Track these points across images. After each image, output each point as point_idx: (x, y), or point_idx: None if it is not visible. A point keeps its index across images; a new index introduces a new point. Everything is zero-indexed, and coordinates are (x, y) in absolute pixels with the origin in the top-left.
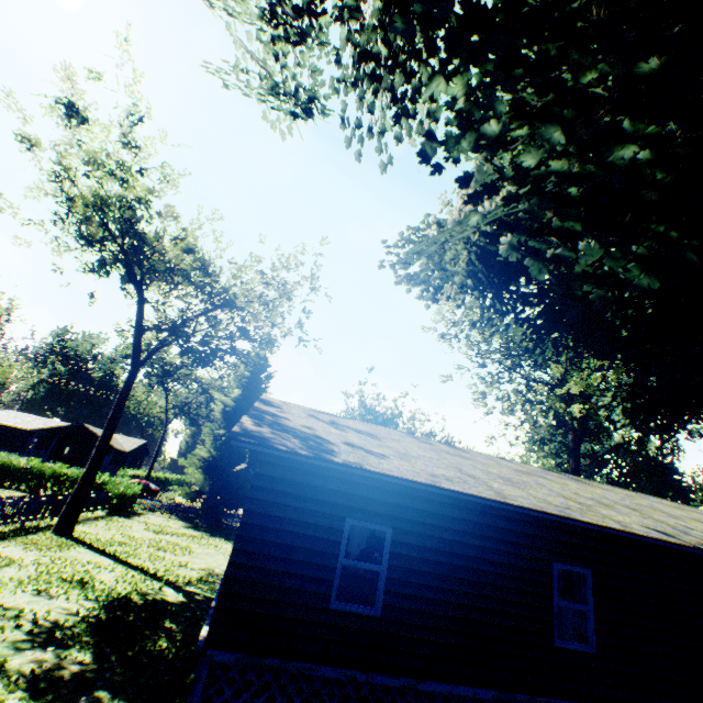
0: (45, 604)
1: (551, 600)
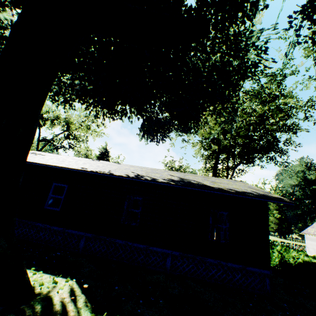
0: None
1: (49, 194)
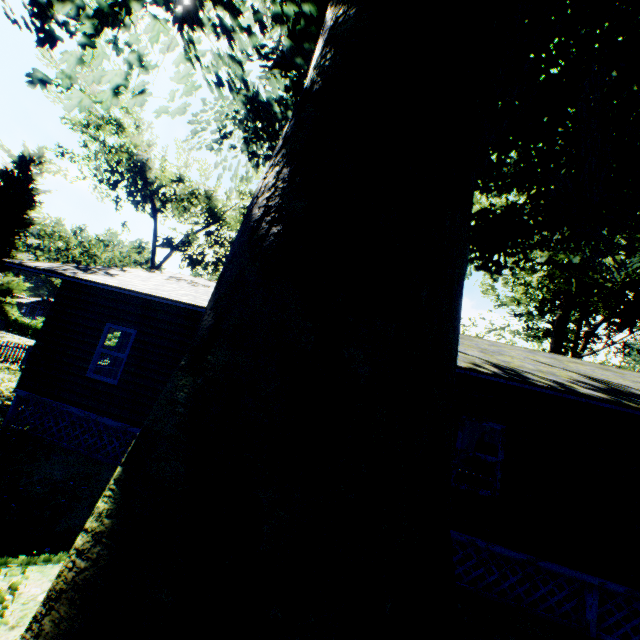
0: None
1: None
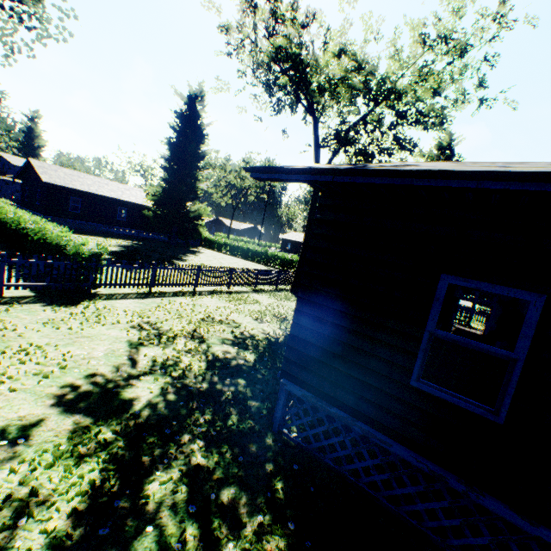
0: (255, 325)
1: None
